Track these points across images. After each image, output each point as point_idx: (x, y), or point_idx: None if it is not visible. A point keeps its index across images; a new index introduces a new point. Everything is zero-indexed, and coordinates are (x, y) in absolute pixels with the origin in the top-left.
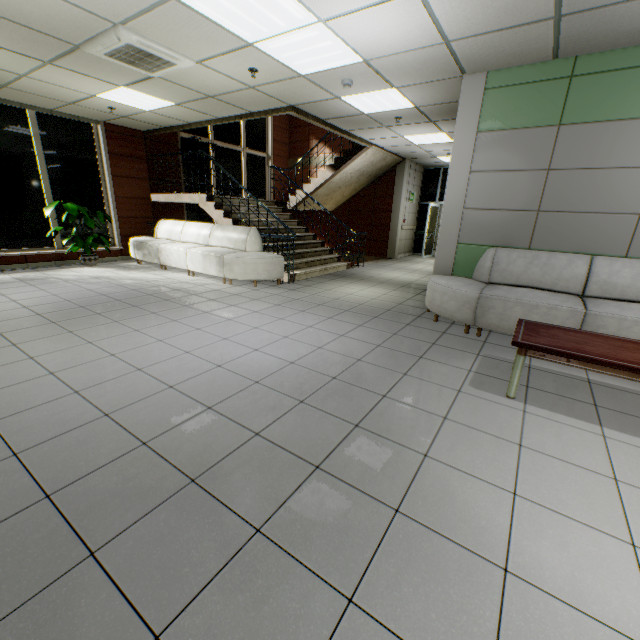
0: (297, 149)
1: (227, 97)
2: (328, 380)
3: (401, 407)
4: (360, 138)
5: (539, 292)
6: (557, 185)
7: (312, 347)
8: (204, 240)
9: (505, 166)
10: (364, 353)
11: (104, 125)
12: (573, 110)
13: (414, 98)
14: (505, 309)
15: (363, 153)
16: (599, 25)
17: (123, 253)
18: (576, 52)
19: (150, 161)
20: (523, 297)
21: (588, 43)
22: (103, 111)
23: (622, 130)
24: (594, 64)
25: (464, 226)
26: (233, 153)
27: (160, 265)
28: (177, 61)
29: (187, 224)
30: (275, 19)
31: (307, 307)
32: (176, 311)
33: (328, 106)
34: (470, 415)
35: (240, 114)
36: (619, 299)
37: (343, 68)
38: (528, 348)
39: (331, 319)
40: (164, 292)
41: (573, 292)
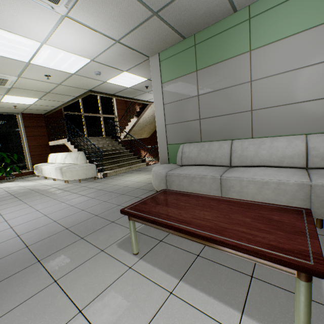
0: (130, 111)
1: (55, 91)
2: (20, 249)
3: (36, 271)
4: (142, 100)
5: (201, 167)
6: (205, 103)
7: (50, 221)
8: (63, 161)
9: (178, 98)
10: (78, 222)
11: (22, 114)
12: (201, 61)
13: (141, 75)
14: (180, 181)
15: (149, 107)
16: (183, 13)
17: (34, 172)
18: (191, 32)
19: (48, 127)
20: (187, 172)
21: (191, 25)
22: (14, 108)
23: (227, 65)
24: (203, 36)
25: (168, 134)
26: (96, 117)
27: (44, 177)
28: (6, 78)
29: (58, 154)
30: (21, 47)
31: (90, 192)
32: (9, 204)
33: (106, 87)
34: (80, 276)
35: (73, 98)
36: (251, 165)
37: (87, 66)
38: (127, 214)
39: (93, 199)
40: (23, 192)
41: (225, 164)
